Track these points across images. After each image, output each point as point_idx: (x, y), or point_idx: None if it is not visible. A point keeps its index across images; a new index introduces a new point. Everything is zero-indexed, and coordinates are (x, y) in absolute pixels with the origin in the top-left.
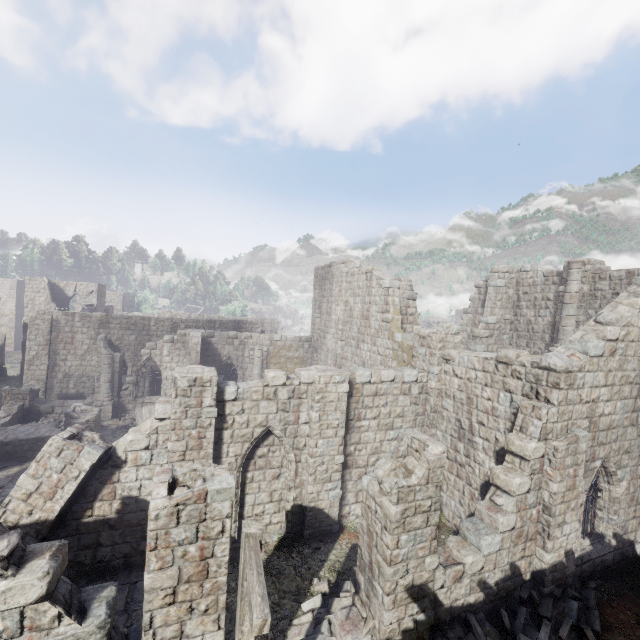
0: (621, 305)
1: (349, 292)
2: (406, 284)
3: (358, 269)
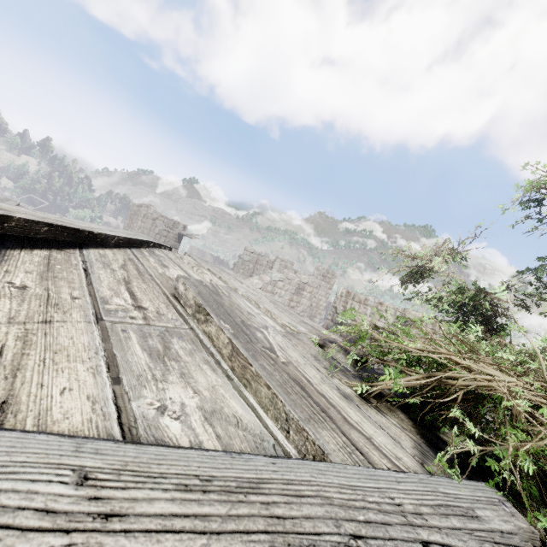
0: (249, 281)
1: (142, 229)
2: (173, 236)
3: (151, 215)
